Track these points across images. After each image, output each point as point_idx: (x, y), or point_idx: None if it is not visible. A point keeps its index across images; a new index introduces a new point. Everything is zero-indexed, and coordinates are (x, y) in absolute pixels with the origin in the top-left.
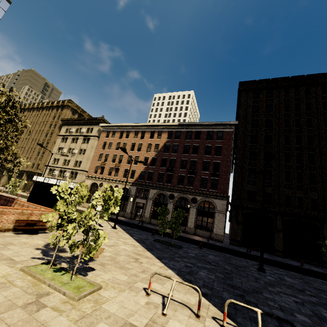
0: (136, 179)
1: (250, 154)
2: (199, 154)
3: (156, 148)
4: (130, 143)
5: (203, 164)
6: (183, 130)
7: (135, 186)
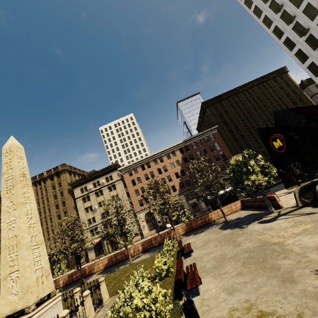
0: (179, 190)
1: (233, 140)
2: (208, 153)
3: (178, 163)
4: (155, 170)
5: (214, 157)
6: (188, 144)
7: (181, 195)
